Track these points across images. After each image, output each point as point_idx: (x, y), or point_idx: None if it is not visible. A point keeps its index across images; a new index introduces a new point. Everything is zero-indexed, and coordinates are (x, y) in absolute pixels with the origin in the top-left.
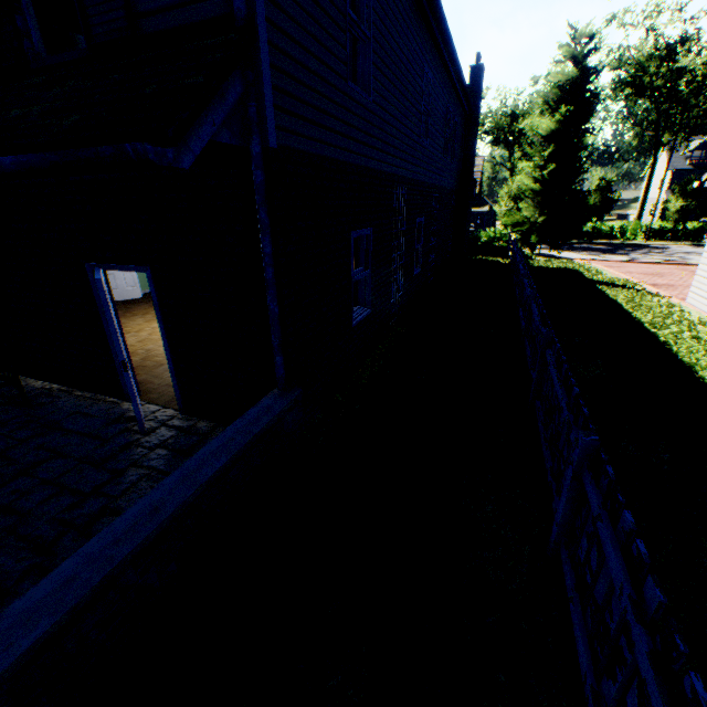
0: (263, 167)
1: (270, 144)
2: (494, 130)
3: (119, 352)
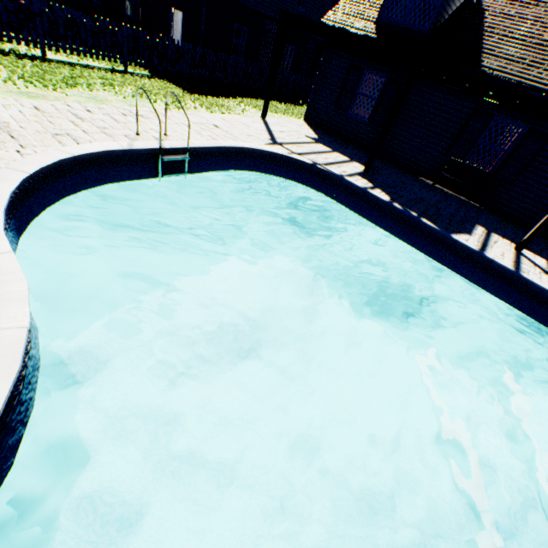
0: None
1: None
2: None
3: (171, 31)
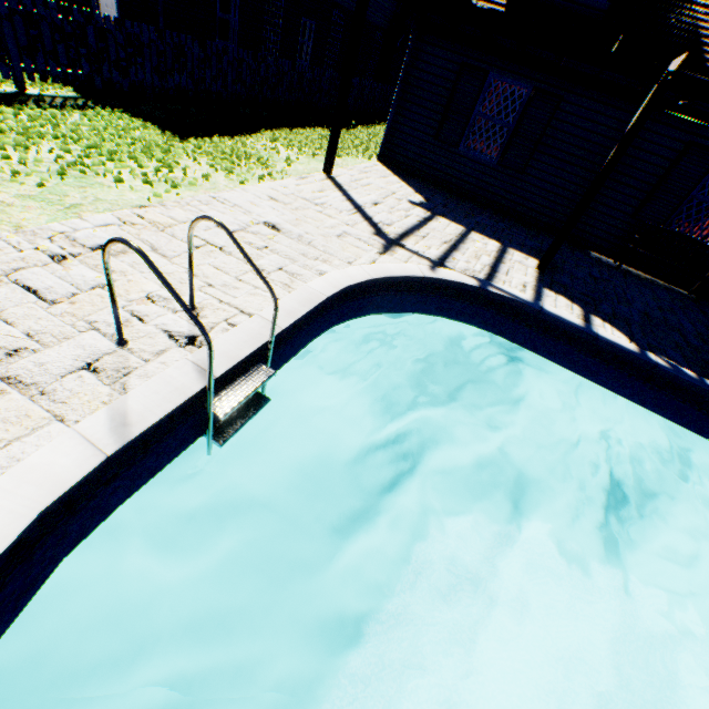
0: None
1: None
2: None
3: None
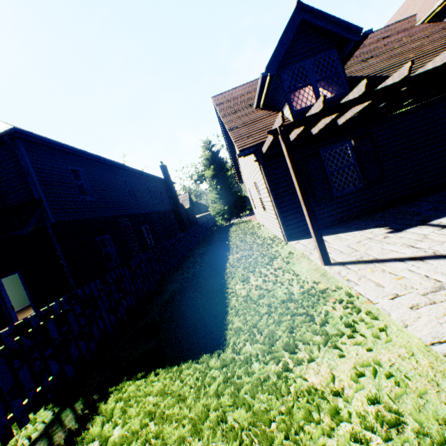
0: (51, 228)
1: (52, 222)
2: (198, 179)
3: (10, 302)
